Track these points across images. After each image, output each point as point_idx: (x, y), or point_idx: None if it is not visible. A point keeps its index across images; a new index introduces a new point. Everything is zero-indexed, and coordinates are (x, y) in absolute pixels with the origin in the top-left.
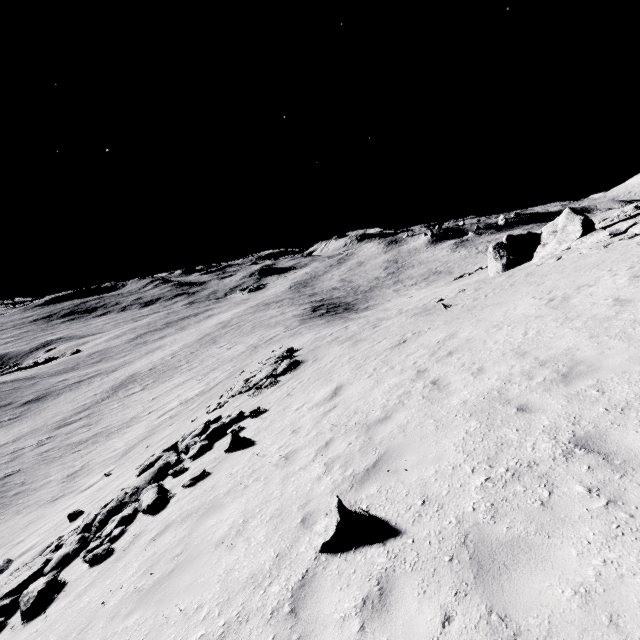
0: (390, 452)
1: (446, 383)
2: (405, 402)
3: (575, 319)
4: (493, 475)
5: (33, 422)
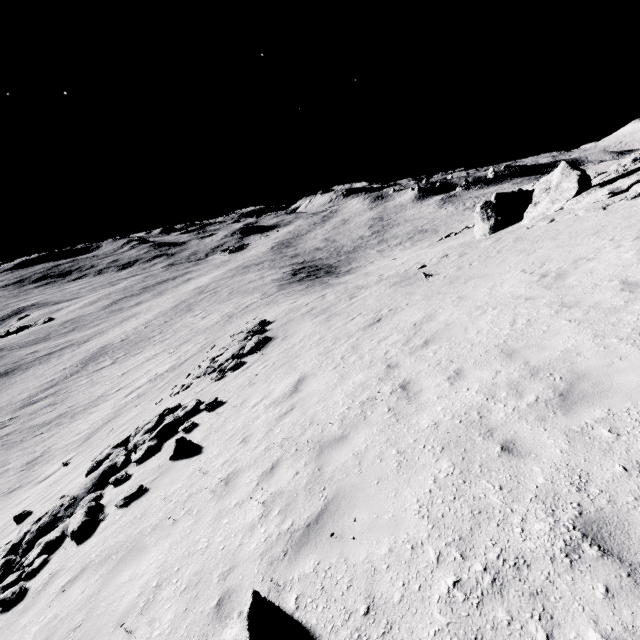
0: (339, 499)
1: (417, 389)
2: (368, 414)
3: (573, 306)
4: (465, 576)
5: None
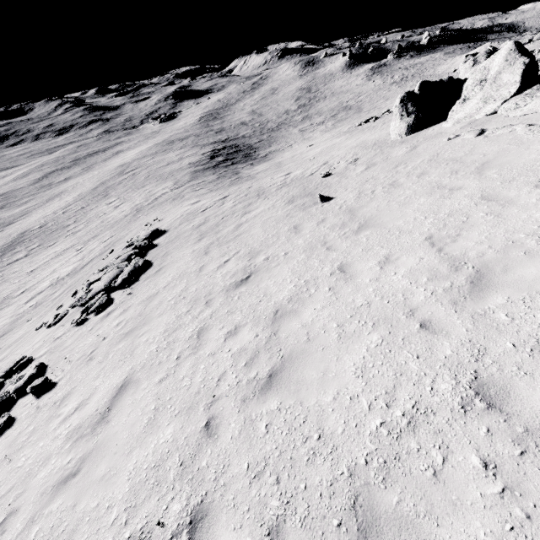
0: None
1: None
2: None
3: (496, 407)
4: None
5: None
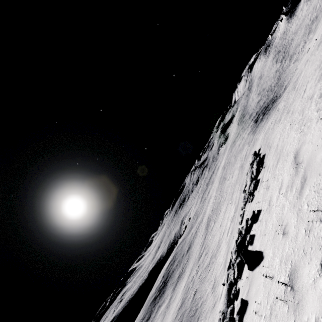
0: None
1: None
2: None
3: None
4: None
5: (192, 260)
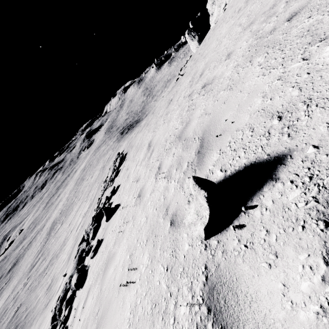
0: (207, 129)
1: (212, 78)
2: (193, 107)
3: None
4: None
5: (17, 277)
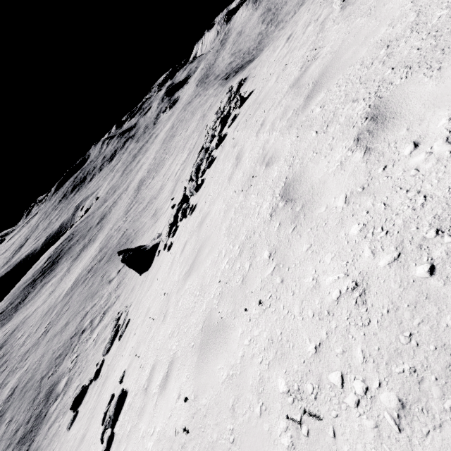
0: None
1: None
2: None
3: None
4: None
5: (111, 223)
